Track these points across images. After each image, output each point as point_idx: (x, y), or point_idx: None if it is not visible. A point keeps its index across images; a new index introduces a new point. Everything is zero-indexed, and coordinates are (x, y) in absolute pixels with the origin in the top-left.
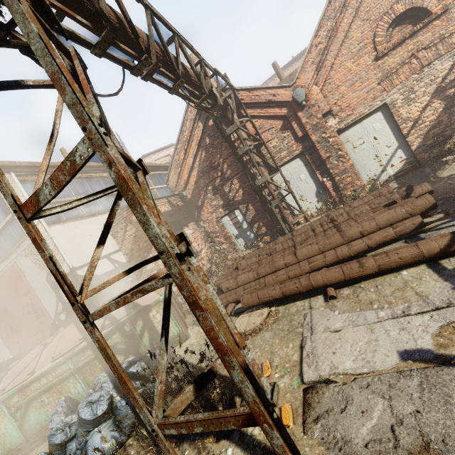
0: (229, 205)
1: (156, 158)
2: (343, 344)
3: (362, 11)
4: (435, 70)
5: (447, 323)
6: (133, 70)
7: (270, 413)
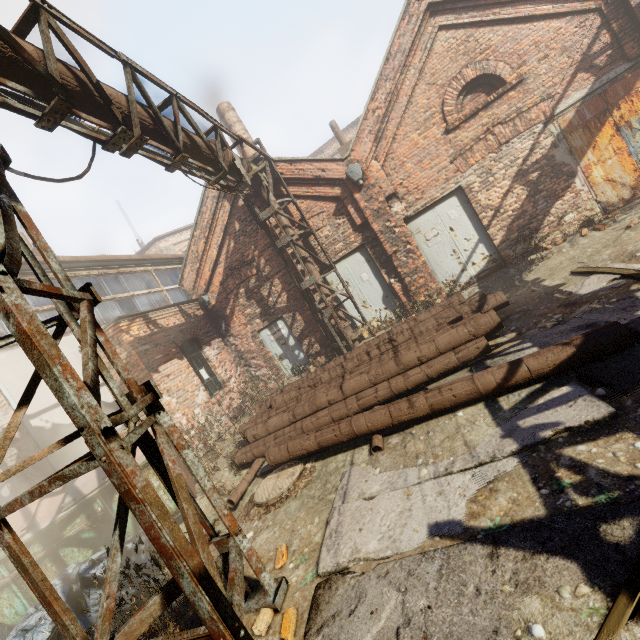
0: (269, 313)
1: (175, 242)
2: (373, 517)
3: (427, 73)
4: (514, 149)
5: (486, 484)
6: (105, 144)
7: (234, 631)
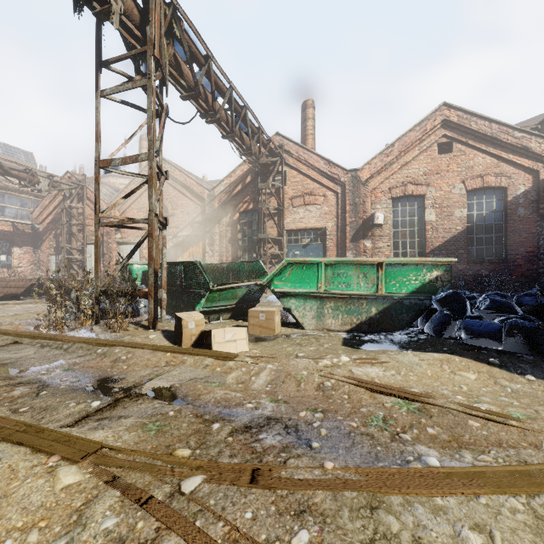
0: (58, 249)
1: (122, 182)
2: None
3: None
4: None
5: None
6: None
7: None
